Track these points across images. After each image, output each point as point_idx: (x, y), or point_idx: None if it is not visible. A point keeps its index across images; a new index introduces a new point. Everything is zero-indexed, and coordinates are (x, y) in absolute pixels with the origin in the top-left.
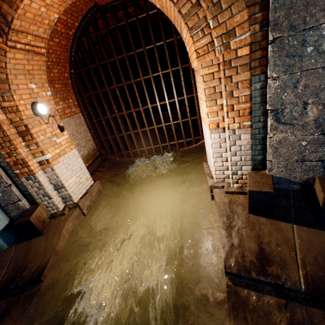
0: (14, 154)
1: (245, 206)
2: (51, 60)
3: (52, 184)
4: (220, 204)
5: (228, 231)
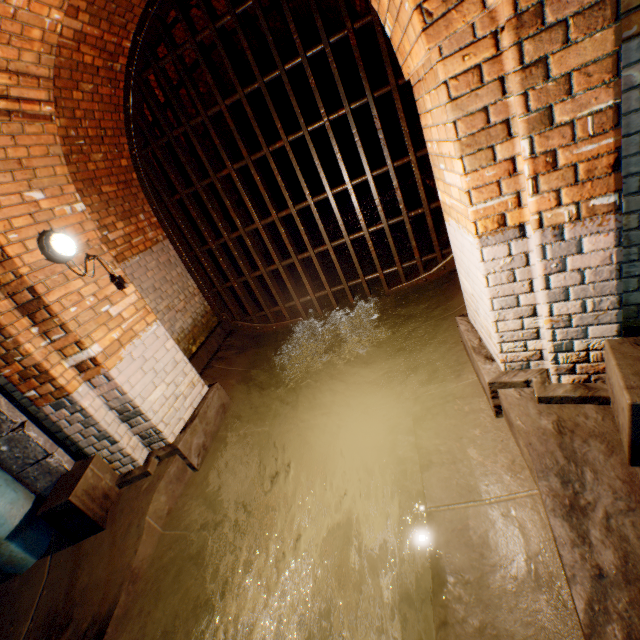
0: (16, 356)
1: (611, 443)
2: (83, 133)
3: (114, 409)
4: (530, 437)
5: (576, 525)
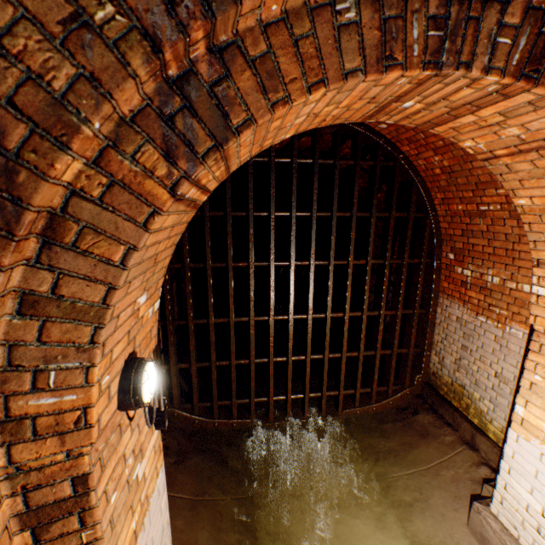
0: None
1: None
2: None
3: None
4: None
5: None
